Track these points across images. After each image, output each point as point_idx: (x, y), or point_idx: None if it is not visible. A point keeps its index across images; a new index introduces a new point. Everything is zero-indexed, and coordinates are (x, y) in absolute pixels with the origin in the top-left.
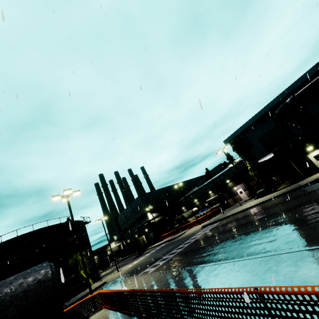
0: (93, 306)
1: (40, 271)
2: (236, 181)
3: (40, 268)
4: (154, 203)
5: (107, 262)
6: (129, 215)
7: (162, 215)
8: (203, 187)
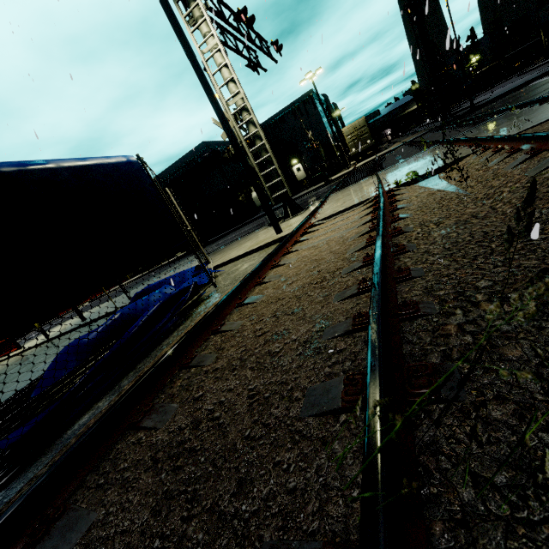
0: None
1: None
2: None
3: None
4: None
5: None
6: None
7: None
8: None
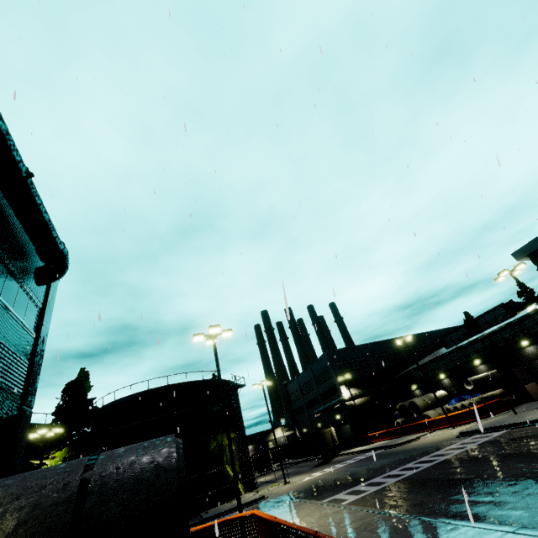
0: (242, 537)
1: (161, 449)
2: None
3: (162, 443)
4: (354, 369)
5: (268, 462)
6: (308, 384)
7: (368, 394)
8: (460, 350)
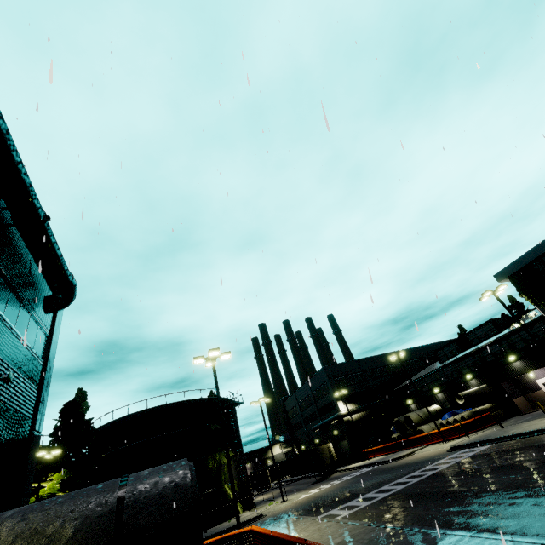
0: None
1: (178, 471)
2: (533, 359)
3: (178, 466)
4: (351, 384)
5: (266, 480)
6: (306, 400)
7: (365, 409)
8: (452, 365)
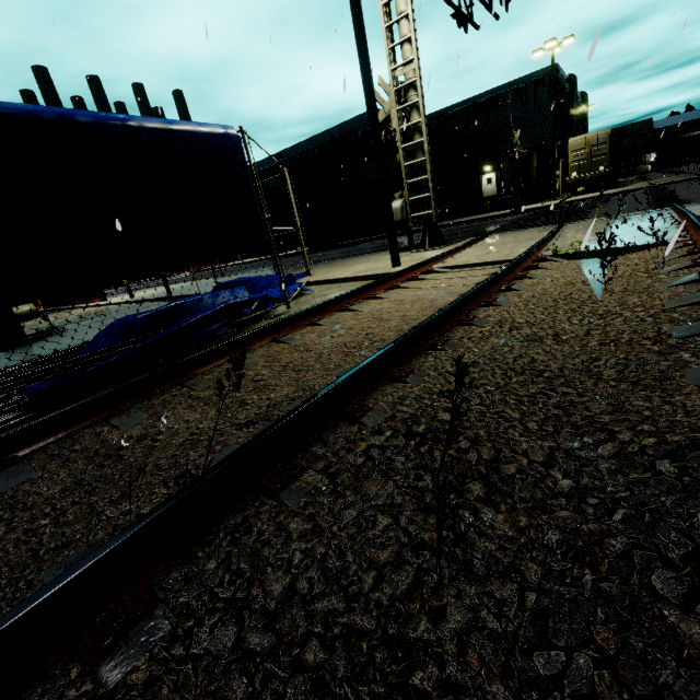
0: None
1: None
2: None
3: None
4: None
5: None
6: None
7: None
8: None
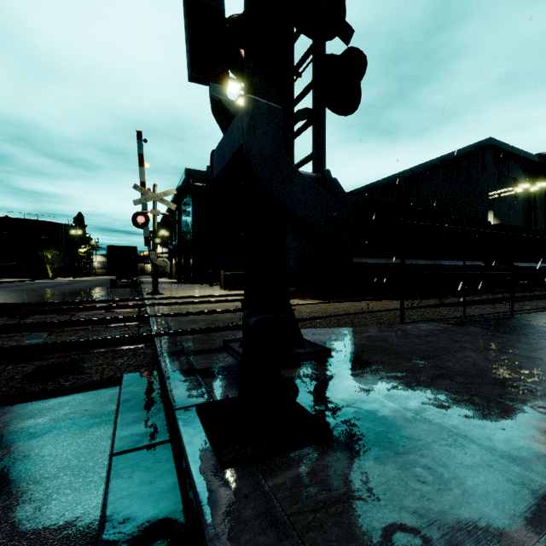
0: None
1: None
2: None
3: None
4: None
5: None
6: None
7: None
8: None
